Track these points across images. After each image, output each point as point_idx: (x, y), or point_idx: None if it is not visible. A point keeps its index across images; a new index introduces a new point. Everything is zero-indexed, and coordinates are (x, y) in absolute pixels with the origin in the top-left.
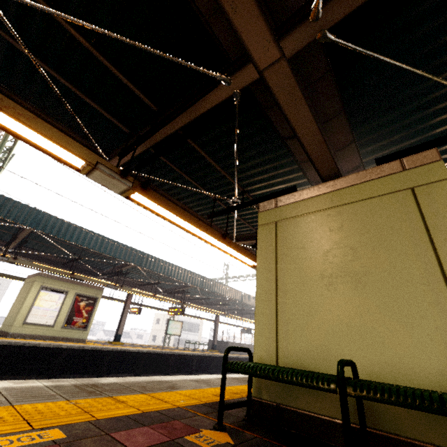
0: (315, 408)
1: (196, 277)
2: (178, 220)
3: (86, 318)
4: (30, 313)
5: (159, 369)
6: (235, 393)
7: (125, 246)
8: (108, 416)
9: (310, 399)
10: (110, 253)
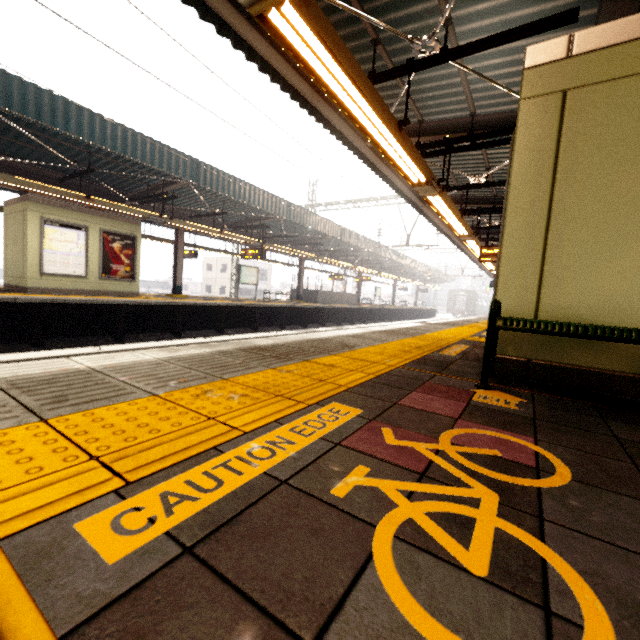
0: (590, 363)
1: (280, 204)
2: (343, 85)
3: (129, 265)
4: (43, 260)
5: (243, 323)
6: (417, 348)
7: (165, 147)
8: (353, 384)
9: (584, 355)
10: (143, 160)
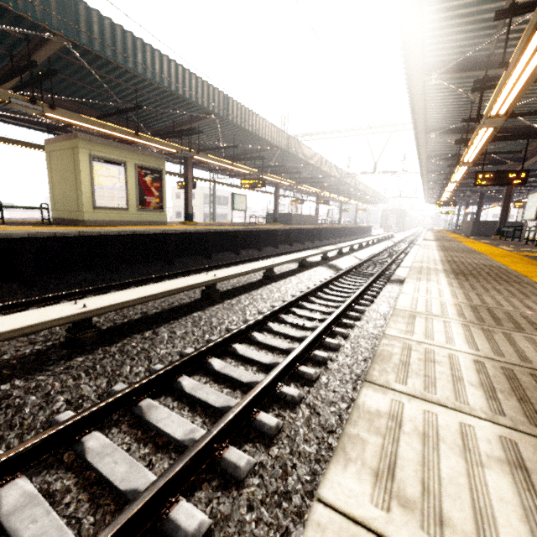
0: None
1: (282, 137)
2: None
3: (158, 197)
4: (94, 194)
5: (249, 245)
6: (534, 265)
7: (204, 83)
8: None
9: None
10: (190, 96)
